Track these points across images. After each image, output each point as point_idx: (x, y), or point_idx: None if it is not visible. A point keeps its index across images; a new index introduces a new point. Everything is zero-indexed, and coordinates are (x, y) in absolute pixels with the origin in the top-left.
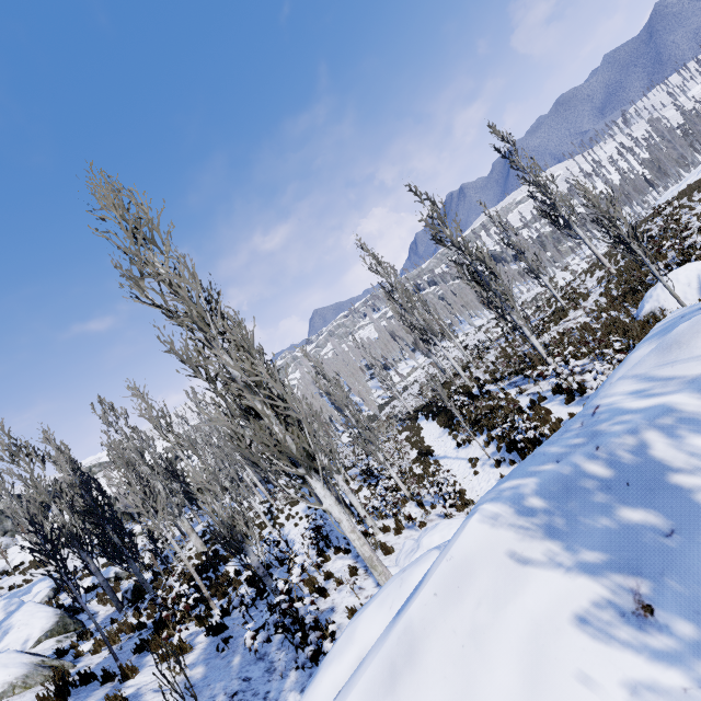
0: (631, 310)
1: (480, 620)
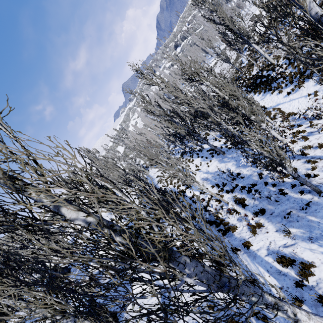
0: None
1: None
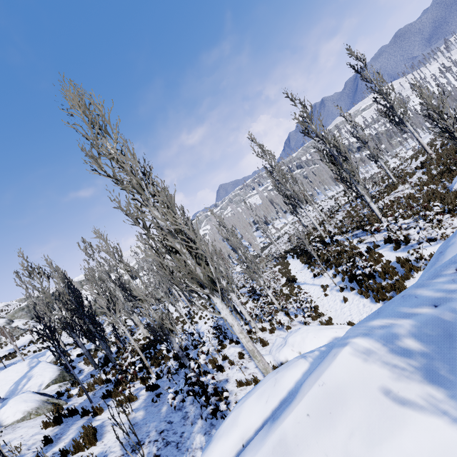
0: (446, 184)
1: (353, 451)
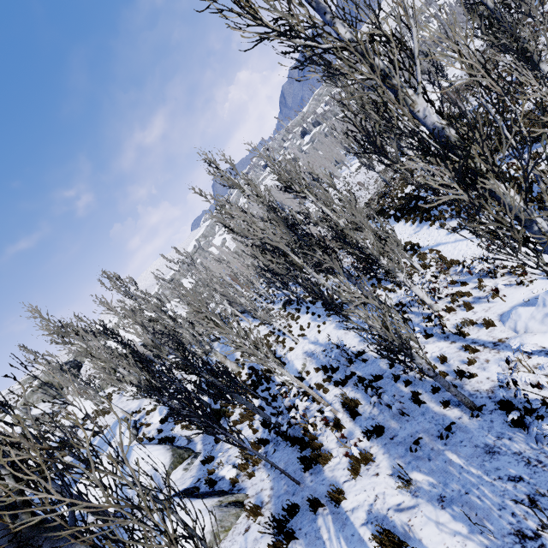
0: None
1: None
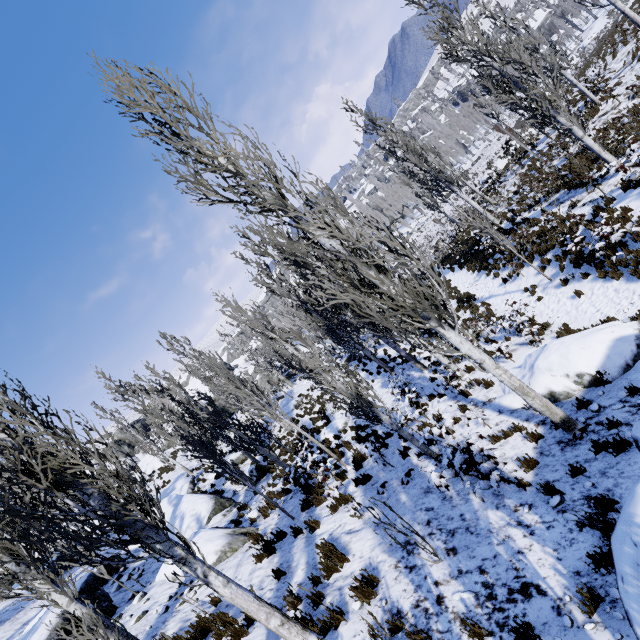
0: None
1: None
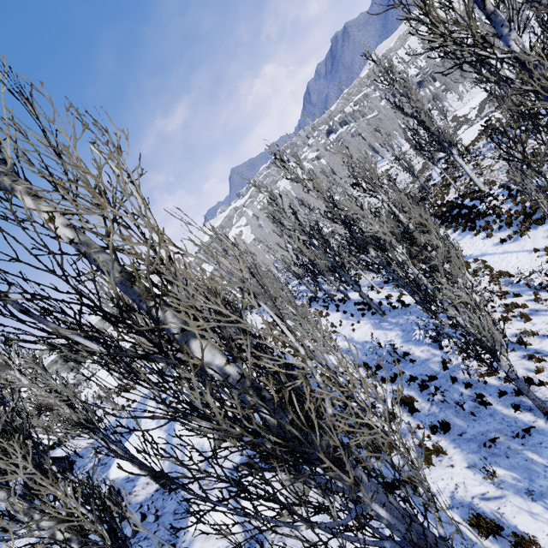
0: None
1: None
